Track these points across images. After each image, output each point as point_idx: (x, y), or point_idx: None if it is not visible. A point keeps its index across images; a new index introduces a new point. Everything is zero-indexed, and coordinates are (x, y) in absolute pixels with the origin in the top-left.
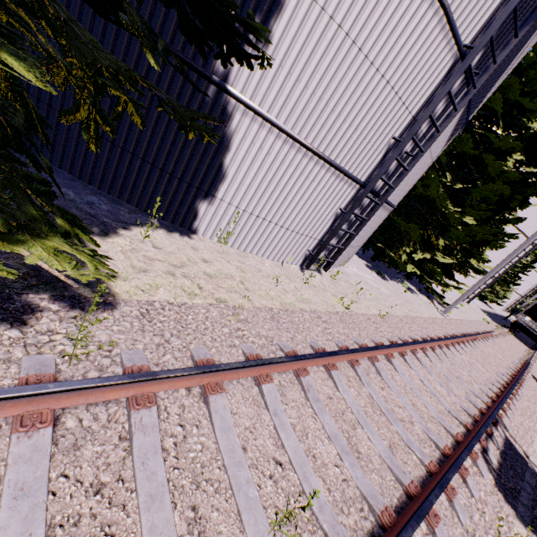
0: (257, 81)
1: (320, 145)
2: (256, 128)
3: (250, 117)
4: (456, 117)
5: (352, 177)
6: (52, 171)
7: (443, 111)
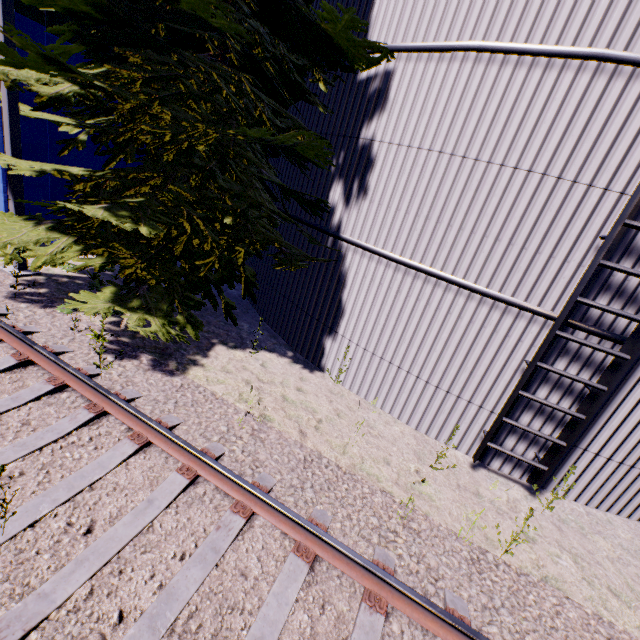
0: (362, 223)
1: (444, 267)
2: (366, 262)
3: (360, 253)
4: None
5: (527, 307)
6: (233, 308)
7: None
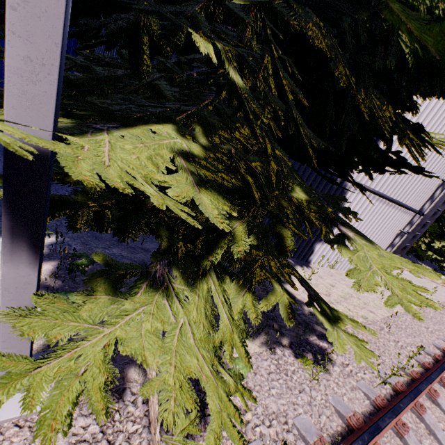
0: None
1: (397, 197)
2: (360, 196)
3: (358, 190)
4: None
5: (413, 210)
6: None
7: None
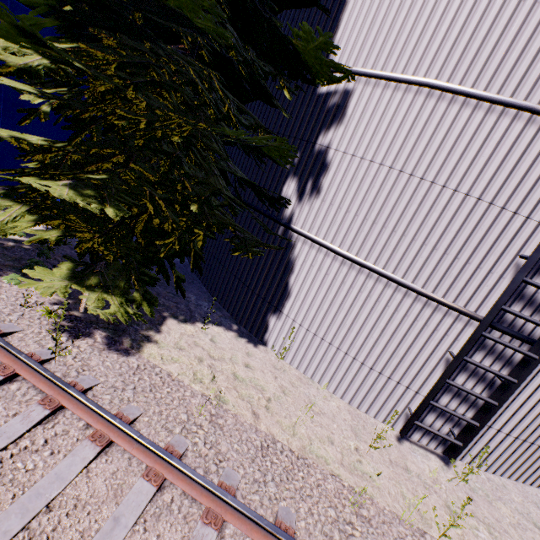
0: (313, 218)
1: (386, 266)
2: (314, 253)
3: (309, 244)
4: None
5: (455, 307)
6: (183, 281)
7: None
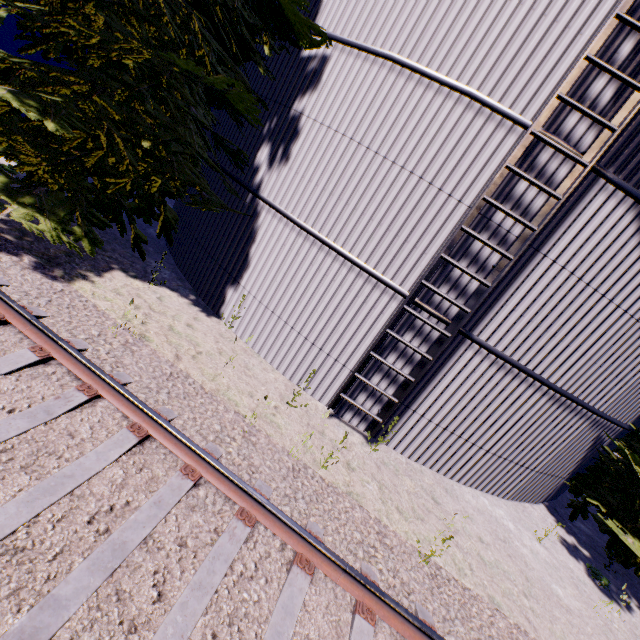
0: (279, 187)
1: (337, 239)
2: (276, 223)
3: (272, 214)
4: (620, 228)
5: (391, 285)
6: (144, 242)
7: (558, 211)
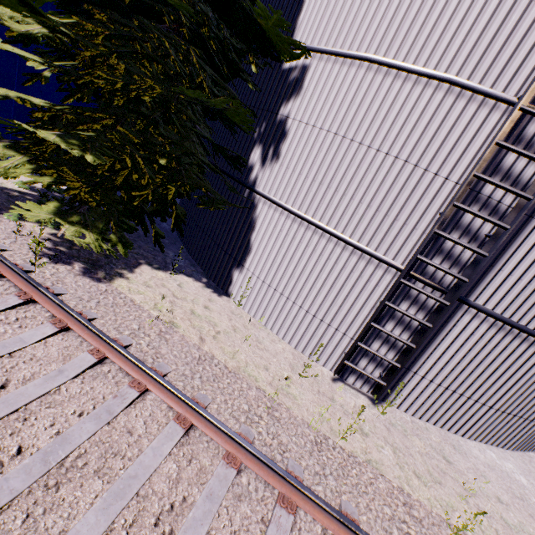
0: (272, 181)
1: (329, 223)
2: (272, 212)
3: (268, 205)
4: None
5: (384, 260)
6: (162, 238)
7: None
